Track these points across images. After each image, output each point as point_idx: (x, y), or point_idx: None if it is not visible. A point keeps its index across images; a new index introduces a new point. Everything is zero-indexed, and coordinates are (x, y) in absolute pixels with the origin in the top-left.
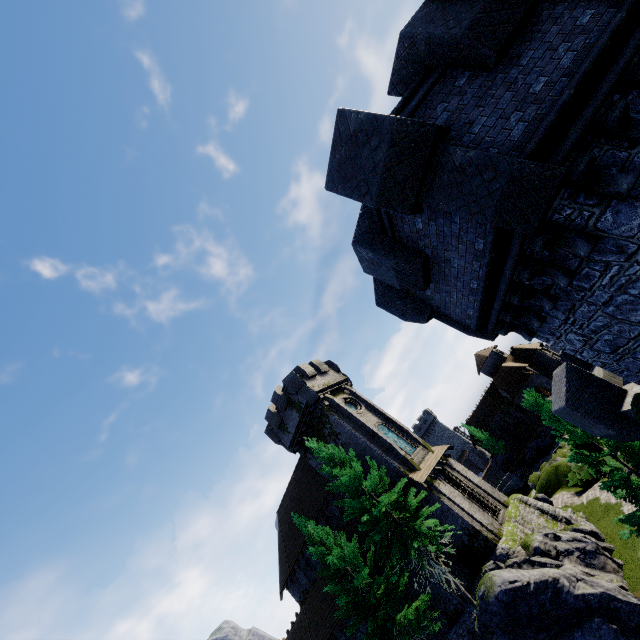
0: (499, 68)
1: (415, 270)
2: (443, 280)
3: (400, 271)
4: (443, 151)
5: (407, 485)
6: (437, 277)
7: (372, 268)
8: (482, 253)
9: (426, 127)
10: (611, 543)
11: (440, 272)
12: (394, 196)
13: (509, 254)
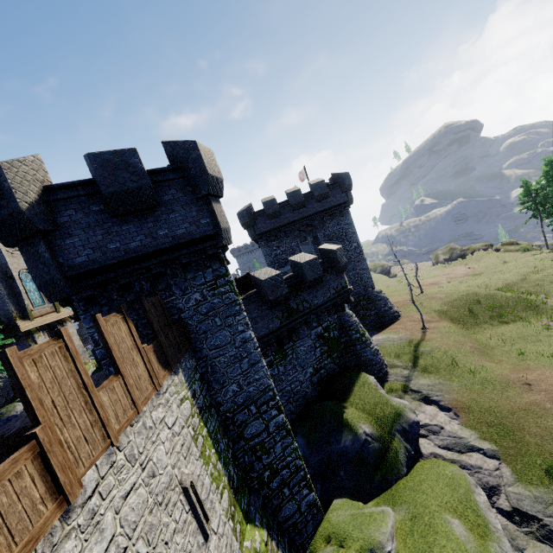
0: (114, 220)
1: None
2: None
3: None
4: (39, 240)
5: (9, 326)
6: None
7: None
8: None
9: (34, 226)
10: None
11: None
12: (1, 234)
13: None
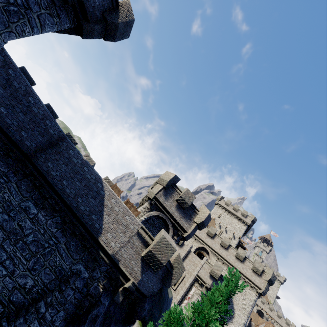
0: None
1: None
2: None
3: None
4: None
5: None
6: None
7: None
8: None
9: None
10: None
11: None
12: None
13: None
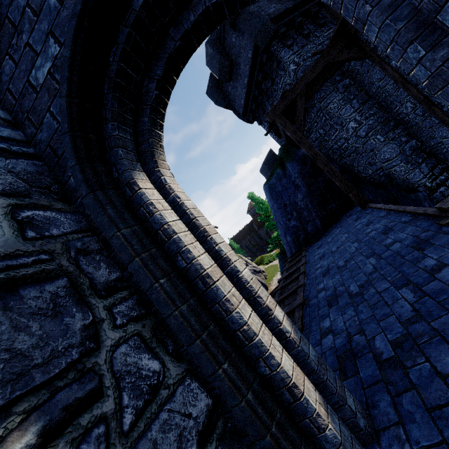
0: None
1: (227, 66)
2: (236, 78)
3: (221, 64)
4: None
5: None
6: (234, 76)
7: (210, 62)
8: (250, 60)
9: None
10: (267, 274)
11: (236, 73)
12: None
13: (257, 63)
